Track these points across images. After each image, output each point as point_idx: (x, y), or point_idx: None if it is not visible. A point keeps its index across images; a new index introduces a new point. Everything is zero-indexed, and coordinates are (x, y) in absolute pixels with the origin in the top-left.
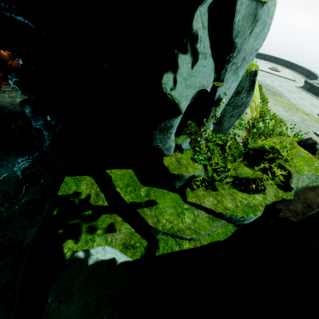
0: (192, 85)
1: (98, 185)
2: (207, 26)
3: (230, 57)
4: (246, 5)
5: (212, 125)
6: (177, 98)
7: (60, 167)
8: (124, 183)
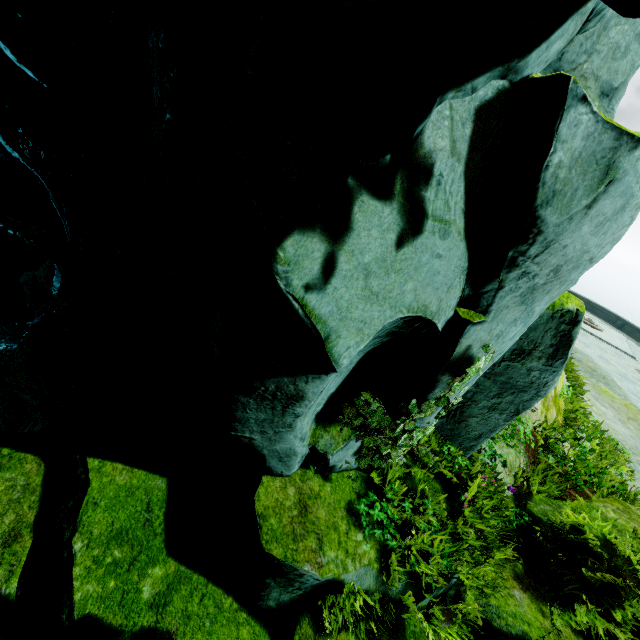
0: (389, 296)
1: (44, 499)
2: (464, 155)
3: (517, 253)
4: (588, 133)
5: (433, 420)
6: (324, 320)
7: (24, 398)
8: (112, 524)
